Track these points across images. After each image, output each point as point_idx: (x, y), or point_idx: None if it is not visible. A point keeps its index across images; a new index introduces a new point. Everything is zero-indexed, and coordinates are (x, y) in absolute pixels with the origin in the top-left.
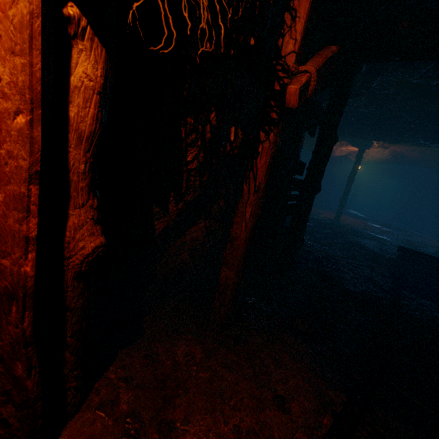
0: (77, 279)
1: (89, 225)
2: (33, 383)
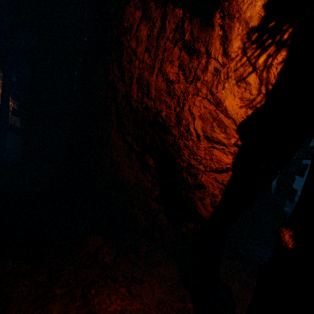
0: None
1: None
2: None
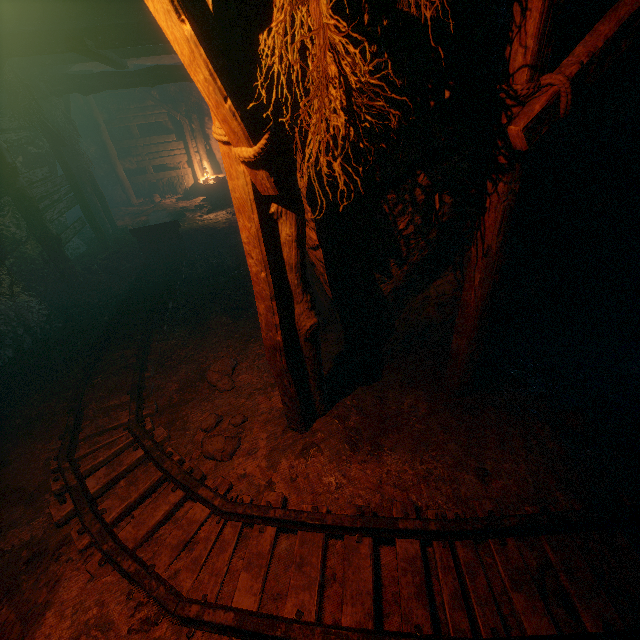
0: (307, 341)
1: (306, 312)
2: (293, 391)
